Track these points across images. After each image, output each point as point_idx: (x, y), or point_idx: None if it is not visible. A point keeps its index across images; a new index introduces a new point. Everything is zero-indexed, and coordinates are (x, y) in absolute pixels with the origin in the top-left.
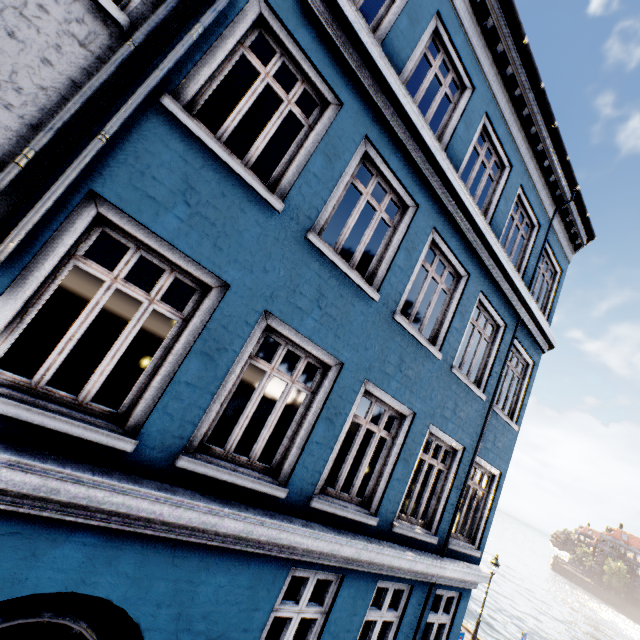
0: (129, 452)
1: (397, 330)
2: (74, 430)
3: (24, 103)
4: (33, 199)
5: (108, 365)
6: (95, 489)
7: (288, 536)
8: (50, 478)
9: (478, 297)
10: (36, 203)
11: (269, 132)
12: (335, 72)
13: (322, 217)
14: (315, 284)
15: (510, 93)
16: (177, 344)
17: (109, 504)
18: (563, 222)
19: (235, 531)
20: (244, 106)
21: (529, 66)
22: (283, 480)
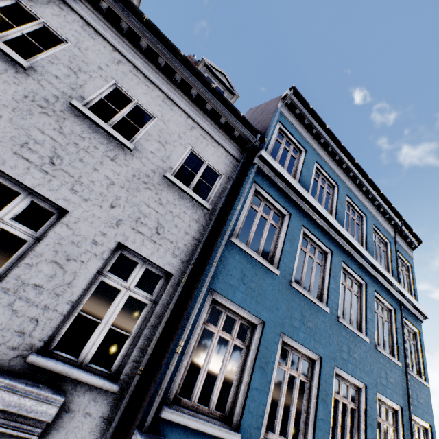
0: None
1: (341, 328)
2: (215, 431)
3: (180, 253)
4: (193, 300)
5: (219, 383)
6: None
7: None
8: None
9: (374, 294)
10: (194, 301)
11: (265, 236)
12: (285, 201)
13: (293, 271)
14: (299, 310)
15: (354, 182)
16: (247, 363)
17: None
18: (400, 236)
19: None
20: (254, 228)
21: (360, 170)
22: None
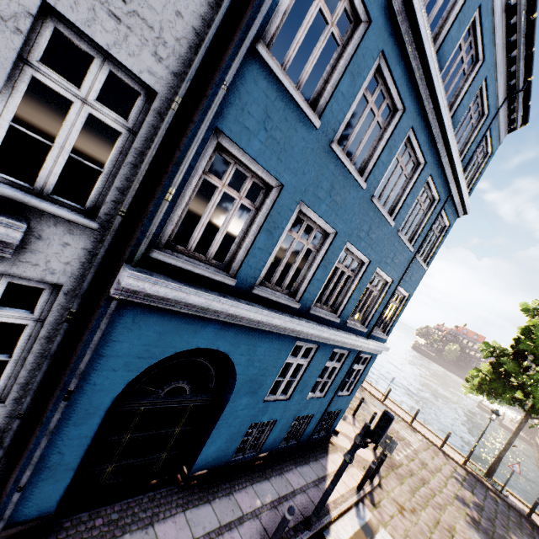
0: (232, 285)
1: (371, 208)
2: (211, 275)
3: (168, 55)
4: (188, 138)
5: (220, 238)
6: (225, 304)
7: (301, 327)
8: (208, 299)
9: (427, 179)
10: (190, 141)
11: (315, 57)
12: None
13: (341, 127)
14: (330, 180)
15: None
16: (254, 225)
17: (230, 311)
18: (508, 108)
19: (279, 324)
20: (302, 35)
21: None
22: (297, 299)
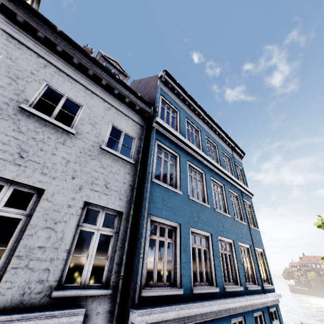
0: (182, 294)
1: (217, 214)
2: (170, 292)
3: (124, 197)
4: (141, 224)
5: (165, 266)
6: (185, 309)
7: (228, 304)
8: (177, 310)
9: (228, 190)
10: (141, 224)
11: (169, 172)
12: (175, 147)
13: (188, 189)
14: (195, 211)
15: (207, 126)
16: (177, 250)
17: (190, 313)
18: (235, 153)
19: (216, 309)
20: (162, 169)
21: (210, 118)
22: (215, 285)
